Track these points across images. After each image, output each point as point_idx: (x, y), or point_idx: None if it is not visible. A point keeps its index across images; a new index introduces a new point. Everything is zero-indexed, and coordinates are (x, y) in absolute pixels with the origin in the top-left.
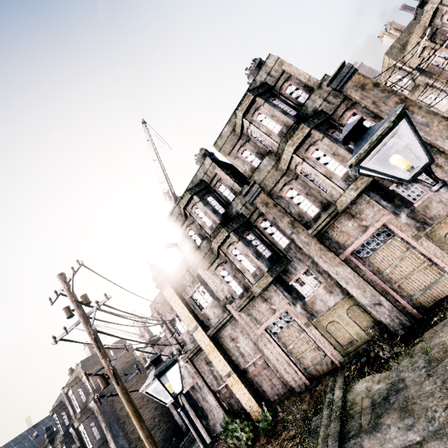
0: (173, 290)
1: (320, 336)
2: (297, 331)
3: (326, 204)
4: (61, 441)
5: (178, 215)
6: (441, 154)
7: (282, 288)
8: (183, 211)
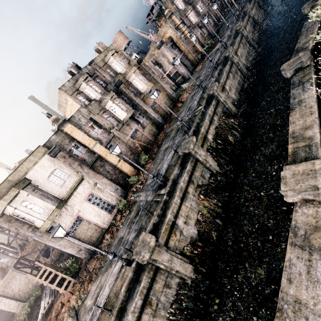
0: (176, 18)
1: (206, 38)
2: (202, 37)
3: (201, 14)
4: (112, 90)
5: None
6: (209, 15)
7: (198, 27)
8: None
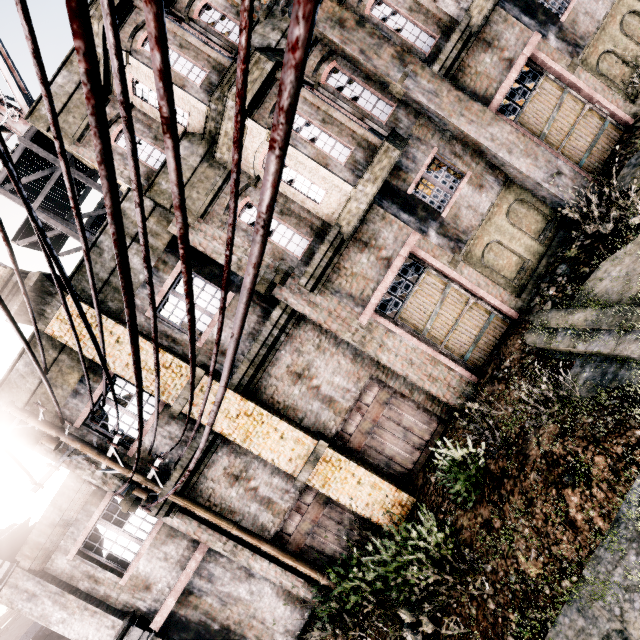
0: (91, 307)
1: (478, 276)
2: (436, 288)
3: (448, 22)
4: None
5: (74, 91)
6: None
7: (396, 207)
8: (102, 44)
